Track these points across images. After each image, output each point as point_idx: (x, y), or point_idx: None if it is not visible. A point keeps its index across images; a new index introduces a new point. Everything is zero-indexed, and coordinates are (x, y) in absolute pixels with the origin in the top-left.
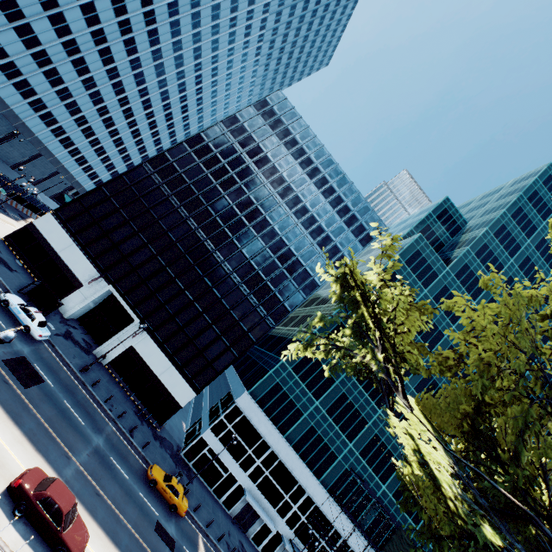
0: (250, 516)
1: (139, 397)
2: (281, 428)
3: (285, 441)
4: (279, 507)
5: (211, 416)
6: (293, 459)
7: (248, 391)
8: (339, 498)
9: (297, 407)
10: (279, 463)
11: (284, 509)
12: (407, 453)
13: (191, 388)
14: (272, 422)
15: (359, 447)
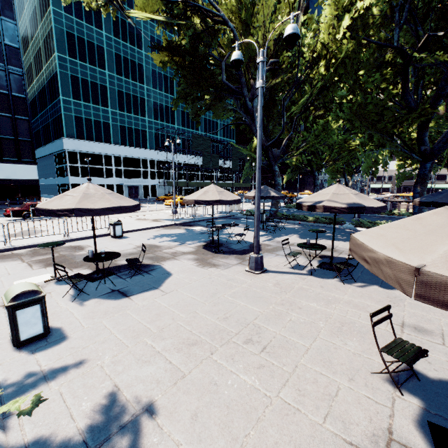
0: (135, 191)
1: (2, 200)
2: (106, 141)
3: (115, 145)
4: (142, 176)
5: (62, 174)
6: (128, 150)
7: (64, 137)
8: (162, 148)
9: (102, 122)
10: (124, 159)
11: (145, 175)
12: (142, 17)
13: (28, 165)
14: (98, 142)
15: (151, 116)
